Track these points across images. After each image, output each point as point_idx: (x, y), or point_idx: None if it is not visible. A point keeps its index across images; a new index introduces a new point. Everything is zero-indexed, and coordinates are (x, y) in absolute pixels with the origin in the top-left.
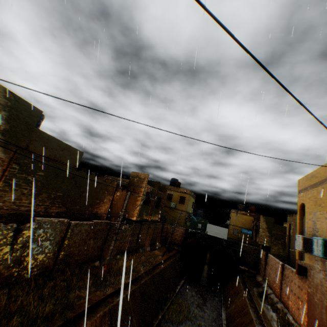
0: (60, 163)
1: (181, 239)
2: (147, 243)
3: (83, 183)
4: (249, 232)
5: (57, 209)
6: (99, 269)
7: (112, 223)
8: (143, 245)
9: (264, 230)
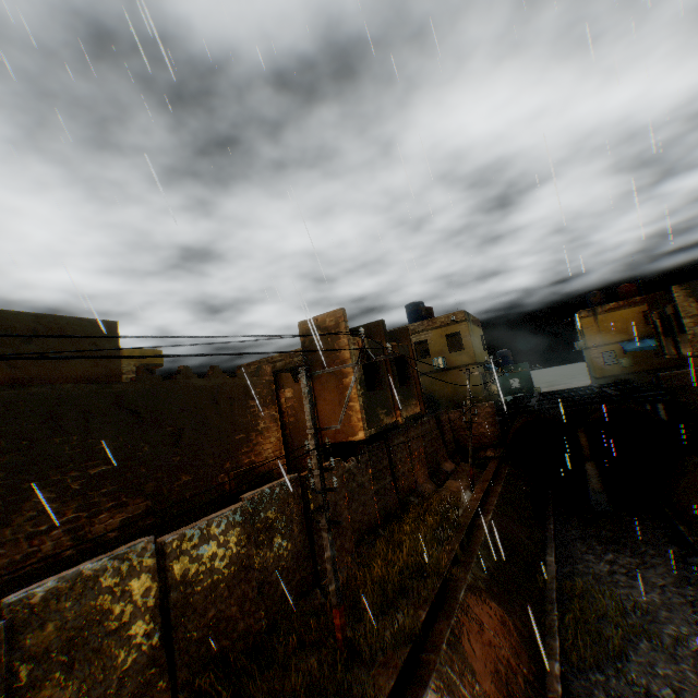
0: (45, 381)
1: (494, 430)
2: (422, 475)
3: (164, 409)
4: (644, 343)
5: (118, 516)
6: (328, 616)
7: (305, 476)
8: (415, 485)
9: (696, 319)
